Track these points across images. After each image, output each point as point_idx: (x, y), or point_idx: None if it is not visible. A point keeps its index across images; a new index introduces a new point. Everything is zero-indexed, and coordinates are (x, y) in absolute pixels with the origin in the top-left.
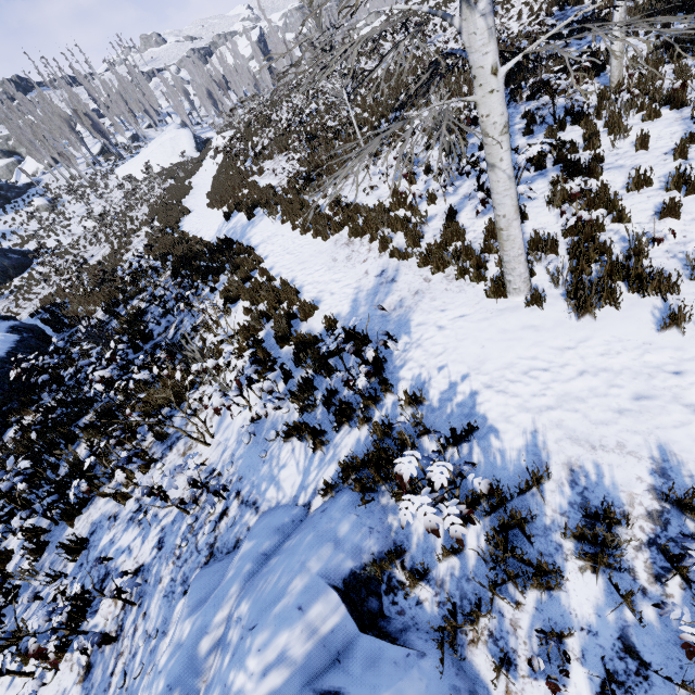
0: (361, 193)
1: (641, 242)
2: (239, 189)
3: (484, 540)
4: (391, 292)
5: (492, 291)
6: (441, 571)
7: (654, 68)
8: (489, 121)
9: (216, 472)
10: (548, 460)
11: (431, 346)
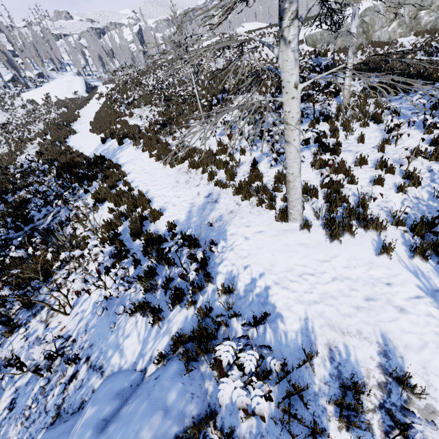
0: (197, 140)
1: (365, 199)
2: (114, 123)
3: (275, 406)
4: (214, 209)
5: (279, 217)
6: (243, 429)
7: (364, 99)
8: (289, 115)
9: (71, 339)
10: (316, 341)
11: (240, 251)
